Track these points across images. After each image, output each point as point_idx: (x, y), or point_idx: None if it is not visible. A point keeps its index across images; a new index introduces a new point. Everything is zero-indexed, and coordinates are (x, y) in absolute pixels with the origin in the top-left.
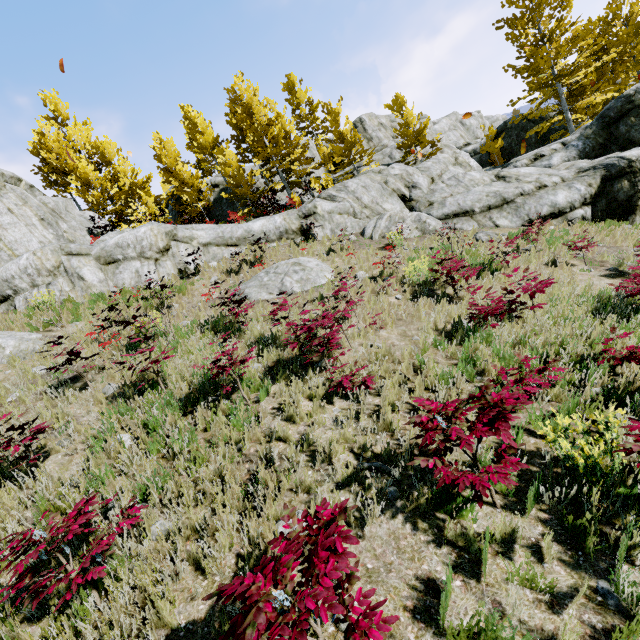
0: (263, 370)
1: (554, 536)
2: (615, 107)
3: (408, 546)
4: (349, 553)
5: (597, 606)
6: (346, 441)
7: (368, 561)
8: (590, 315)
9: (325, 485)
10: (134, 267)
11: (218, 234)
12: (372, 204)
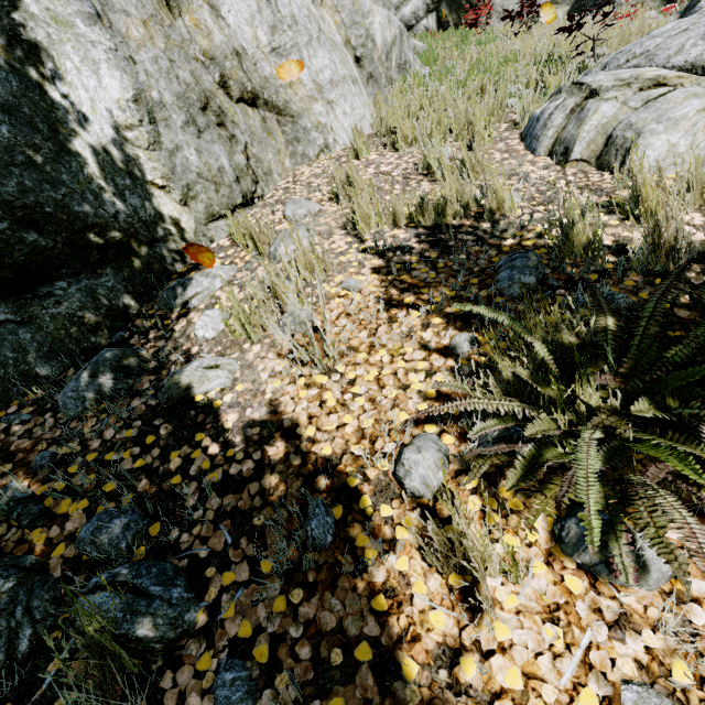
0: None
1: None
2: None
3: None
4: None
5: None
6: None
7: None
8: None
9: None
10: None
11: None
12: None
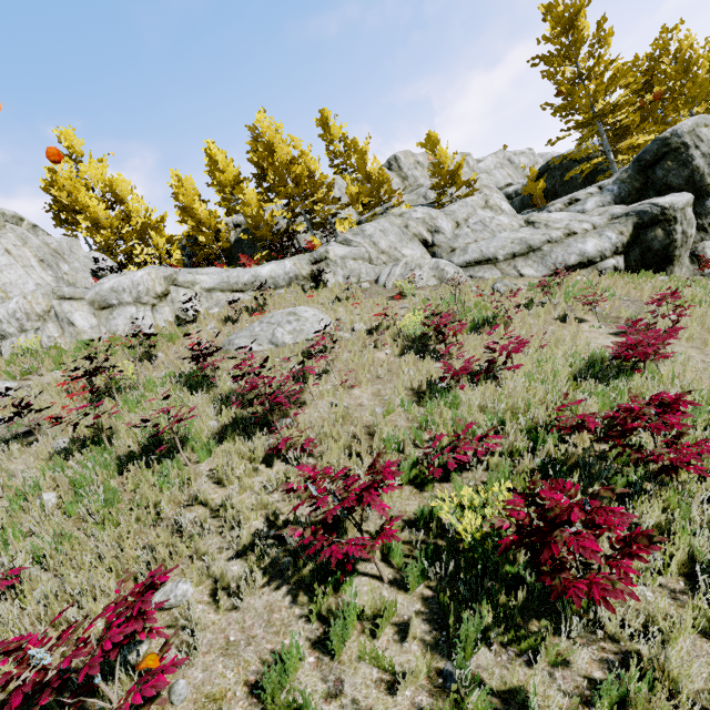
0: (219, 428)
1: (428, 614)
2: (651, 150)
3: (279, 619)
4: (153, 618)
5: (435, 688)
6: (265, 507)
7: (233, 633)
8: (570, 378)
9: (224, 553)
10: (129, 313)
11: (223, 279)
12: (390, 249)
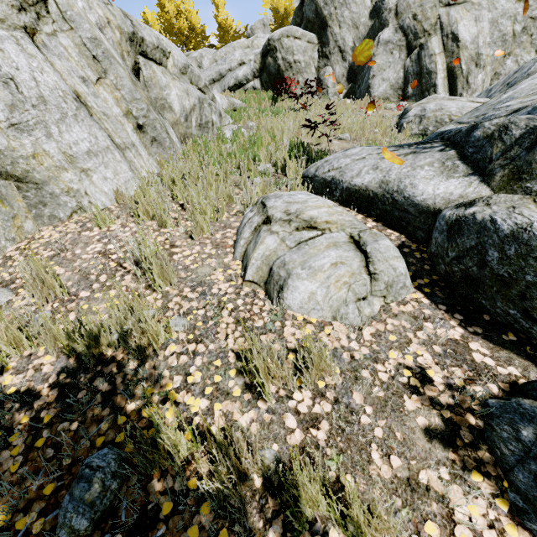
0: None
1: None
2: None
3: None
4: None
5: None
6: None
7: None
8: None
9: None
10: None
11: None
12: None
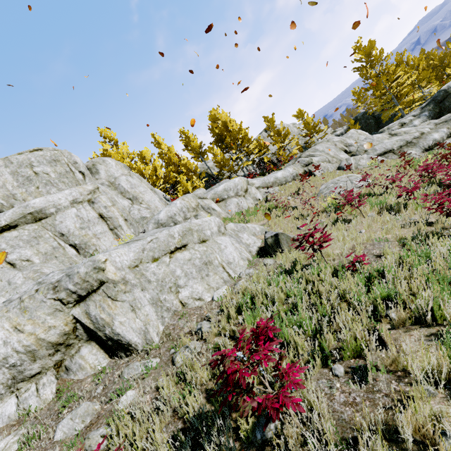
0: None
1: None
2: (439, 95)
3: None
4: None
5: None
6: None
7: None
8: None
9: None
10: (235, 201)
11: (262, 181)
12: (335, 155)
